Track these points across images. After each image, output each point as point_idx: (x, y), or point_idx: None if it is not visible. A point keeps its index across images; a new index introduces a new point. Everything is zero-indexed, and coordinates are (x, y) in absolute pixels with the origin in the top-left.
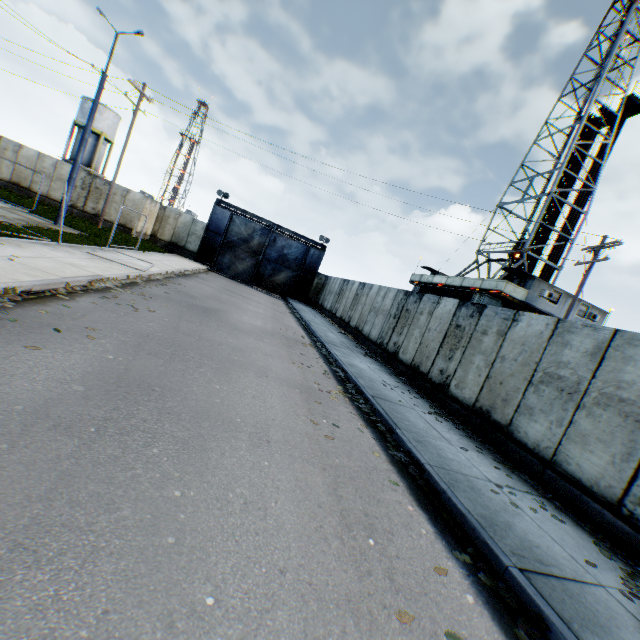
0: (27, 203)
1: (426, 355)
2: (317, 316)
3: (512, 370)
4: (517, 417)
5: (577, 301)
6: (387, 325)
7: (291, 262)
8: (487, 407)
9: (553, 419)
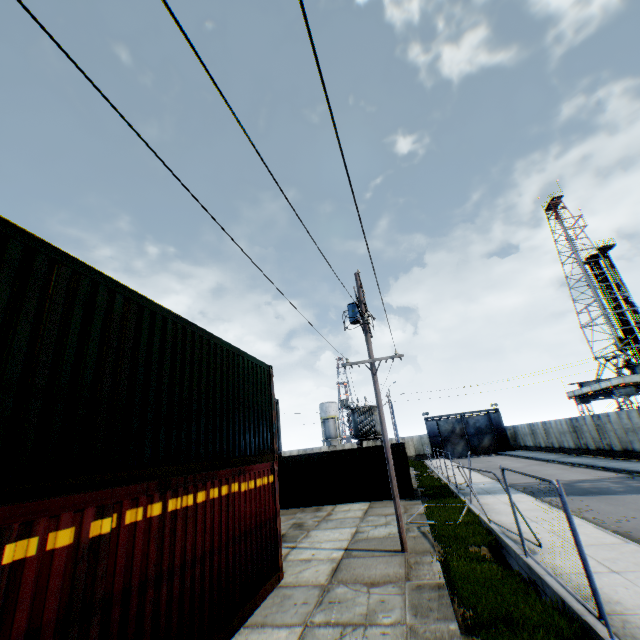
0: None
1: (596, 441)
2: (530, 453)
3: (619, 432)
4: (630, 445)
5: None
6: (572, 437)
7: (485, 429)
8: (624, 448)
9: (635, 440)
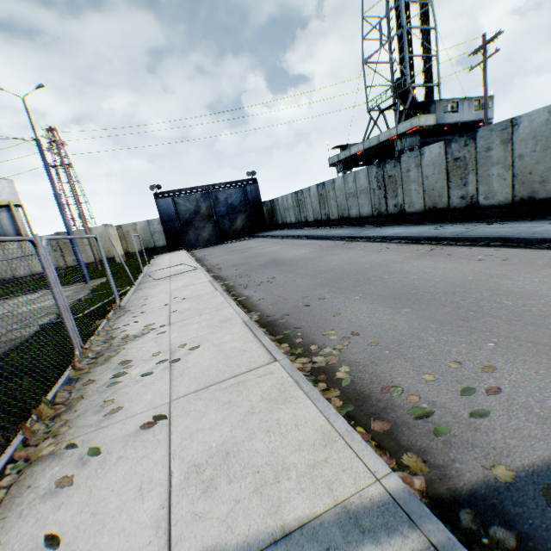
0: (36, 286)
1: (436, 195)
2: (296, 231)
3: (535, 159)
4: None
5: (470, 101)
6: (375, 198)
7: (239, 207)
8: (527, 195)
9: None
